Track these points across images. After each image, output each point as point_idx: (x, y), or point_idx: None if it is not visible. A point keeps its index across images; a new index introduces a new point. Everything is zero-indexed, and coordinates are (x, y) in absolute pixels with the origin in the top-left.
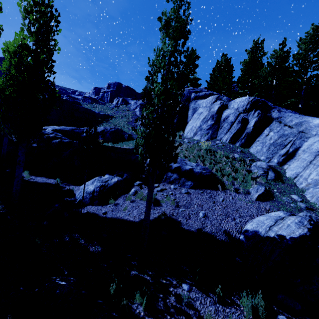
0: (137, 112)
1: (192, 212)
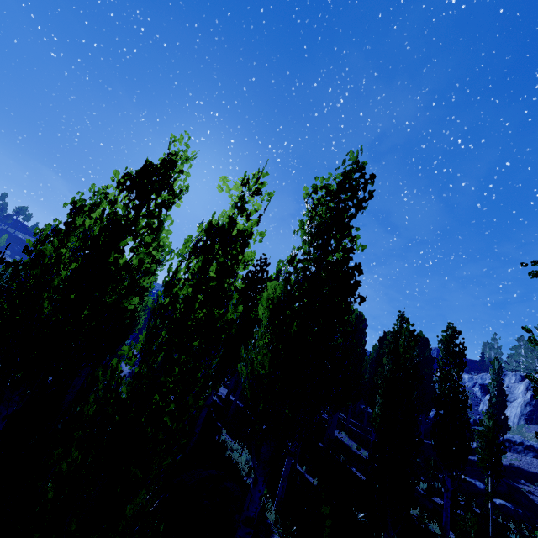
0: (476, 392)
1: (532, 466)
